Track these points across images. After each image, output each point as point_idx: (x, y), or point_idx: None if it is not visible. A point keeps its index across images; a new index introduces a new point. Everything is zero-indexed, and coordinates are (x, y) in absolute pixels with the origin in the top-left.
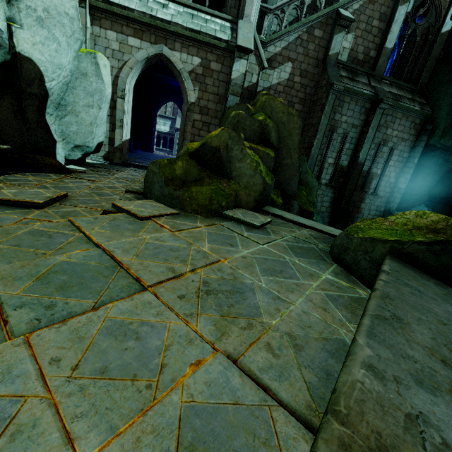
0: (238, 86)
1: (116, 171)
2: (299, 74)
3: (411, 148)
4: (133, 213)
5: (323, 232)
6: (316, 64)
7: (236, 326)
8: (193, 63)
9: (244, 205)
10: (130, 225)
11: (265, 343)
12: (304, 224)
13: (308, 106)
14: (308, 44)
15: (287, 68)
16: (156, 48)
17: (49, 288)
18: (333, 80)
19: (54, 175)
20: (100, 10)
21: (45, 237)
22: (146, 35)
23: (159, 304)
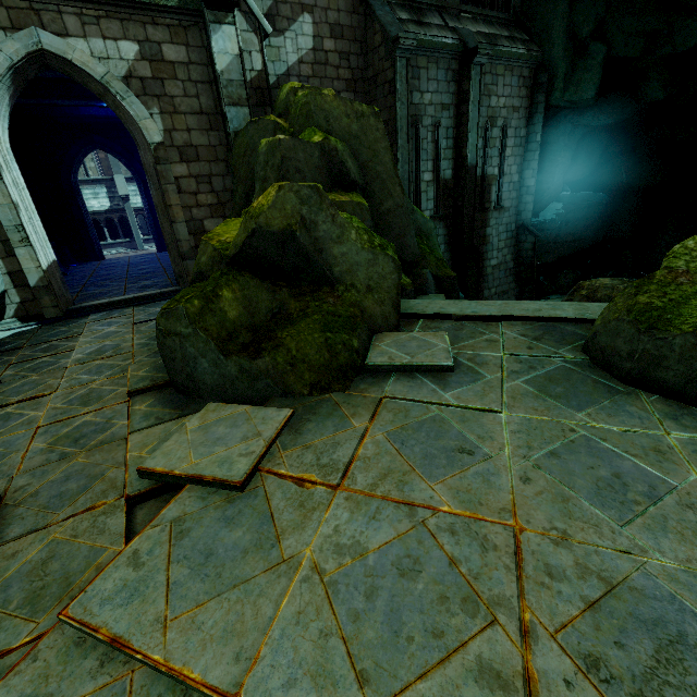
0: (236, 85)
1: (65, 340)
2: (330, 34)
3: (527, 120)
4: (214, 480)
5: (530, 318)
6: (352, 7)
7: None
8: (124, 58)
9: (383, 325)
10: (235, 530)
11: None
12: (490, 316)
13: (362, 91)
14: None
15: (305, 27)
16: (22, 39)
17: None
18: (394, 32)
19: None
20: None
21: None
22: None
23: None
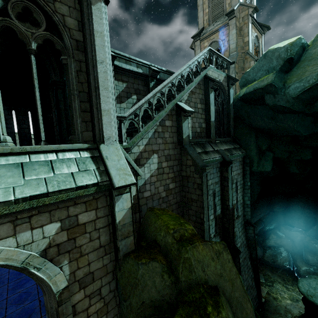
0: (127, 225)
1: None
2: (165, 159)
3: (243, 176)
4: None
5: None
6: (174, 146)
7: None
8: (46, 235)
9: None
10: None
11: None
12: None
13: (178, 180)
14: (164, 133)
15: (154, 160)
16: None
17: None
18: (200, 162)
19: None
20: None
21: None
22: None
23: None
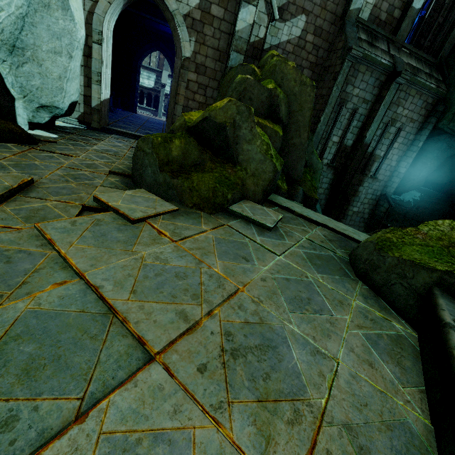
0: (243, 41)
1: (94, 139)
2: (313, 31)
3: (418, 130)
4: (123, 213)
5: (336, 231)
6: (333, 21)
7: (282, 420)
8: (189, 4)
9: (251, 197)
10: (120, 233)
11: (325, 453)
12: (315, 220)
13: (318, 72)
14: None
15: (299, 23)
16: None
17: (6, 377)
18: (351, 44)
19: (14, 146)
20: None
21: (1, 262)
22: None
23: (175, 387)
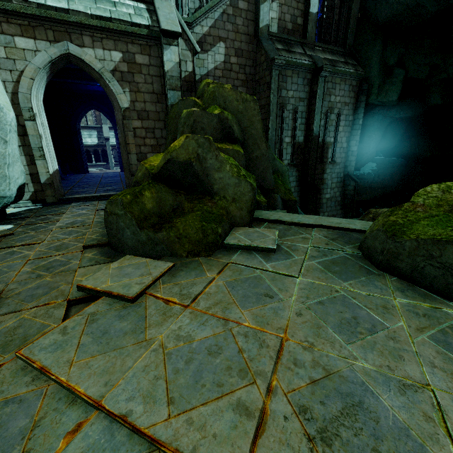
0: (175, 78)
1: (55, 215)
2: (235, 54)
3: (354, 111)
4: (118, 295)
5: (332, 227)
6: (249, 40)
7: None
8: (113, 60)
9: (240, 222)
10: (123, 322)
11: None
12: (308, 224)
13: (251, 87)
14: (235, 18)
15: (220, 49)
16: (59, 47)
17: None
18: (272, 55)
19: None
20: None
21: None
22: (39, 32)
23: None
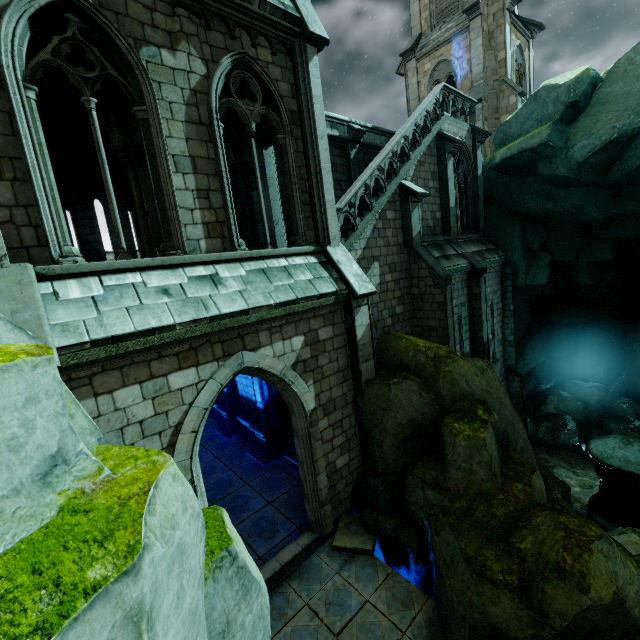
0: (367, 345)
1: None
2: (388, 270)
3: (501, 296)
4: None
5: None
6: (399, 250)
7: None
8: (294, 349)
9: None
10: None
11: None
12: None
13: (407, 302)
14: (385, 231)
15: (375, 271)
16: (231, 364)
17: None
18: (441, 271)
19: None
20: (87, 363)
21: None
22: (204, 352)
23: None
